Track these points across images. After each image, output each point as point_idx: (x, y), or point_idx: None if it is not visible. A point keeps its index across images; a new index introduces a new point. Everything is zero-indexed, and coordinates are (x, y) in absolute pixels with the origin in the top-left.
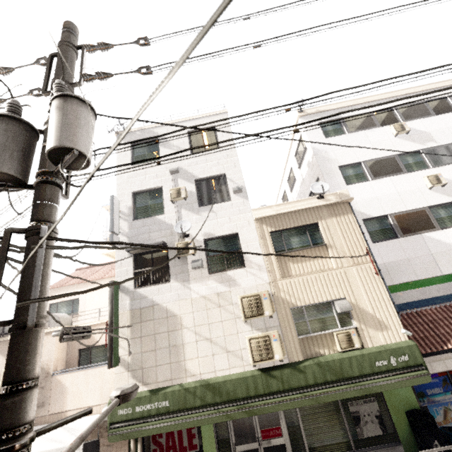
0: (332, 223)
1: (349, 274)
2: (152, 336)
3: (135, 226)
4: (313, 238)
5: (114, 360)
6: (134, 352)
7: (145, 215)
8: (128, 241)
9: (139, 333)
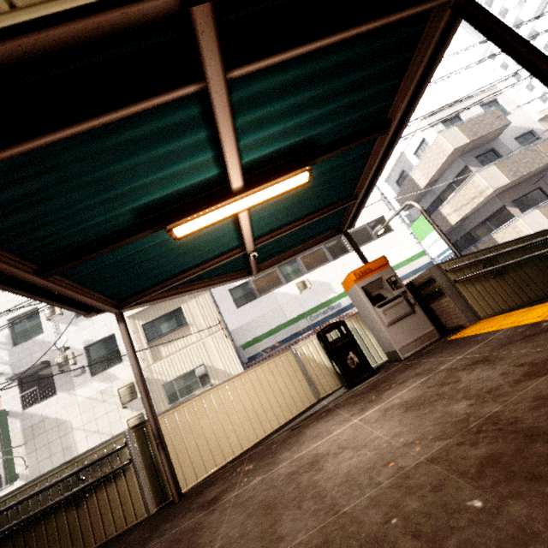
0: (192, 304)
1: (206, 344)
2: (46, 446)
3: (15, 352)
4: (179, 320)
5: (9, 478)
6: (31, 464)
7: (26, 339)
8: (11, 369)
9: (34, 448)
